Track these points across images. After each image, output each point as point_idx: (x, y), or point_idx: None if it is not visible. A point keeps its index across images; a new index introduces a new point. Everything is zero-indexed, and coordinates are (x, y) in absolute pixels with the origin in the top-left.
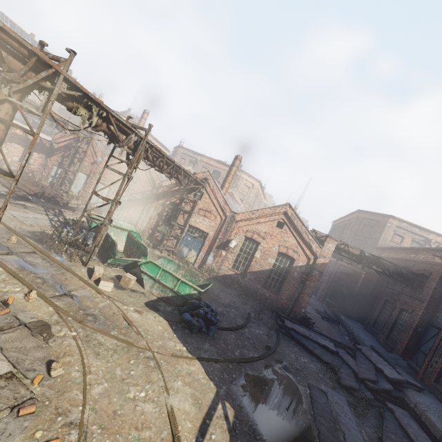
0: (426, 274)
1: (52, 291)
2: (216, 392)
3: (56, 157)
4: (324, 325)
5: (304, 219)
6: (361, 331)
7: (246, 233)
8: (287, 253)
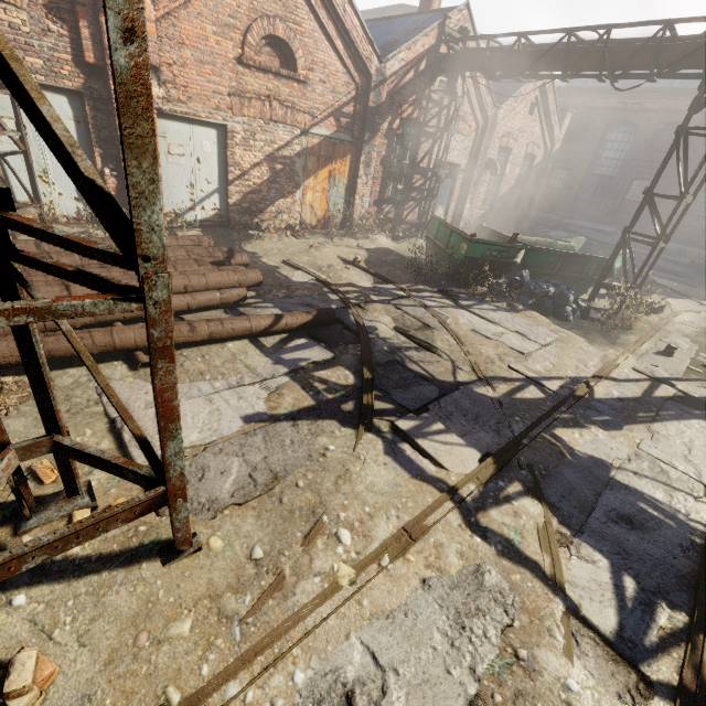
0: (586, 123)
1: None
2: None
3: None
4: None
5: None
6: None
7: (502, 142)
8: (533, 151)
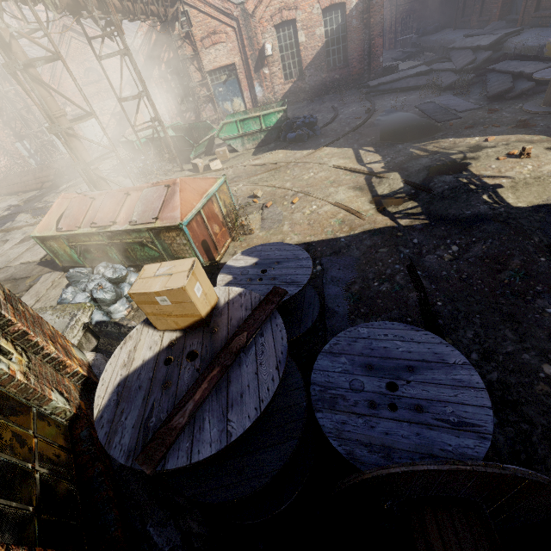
0: None
1: None
2: (352, 149)
3: (1, 132)
4: (409, 65)
5: None
6: (450, 35)
7: (272, 22)
8: (332, 2)
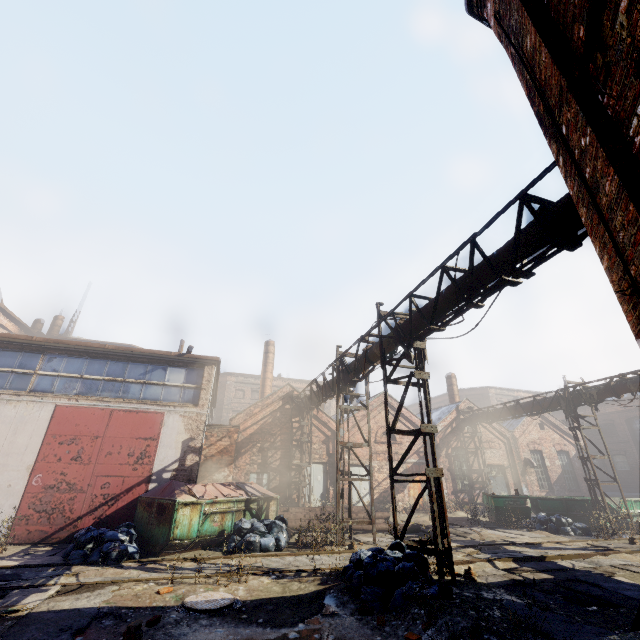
0: (609, 422)
1: None
2: None
3: (247, 456)
4: None
5: None
6: None
7: (529, 447)
8: (562, 448)
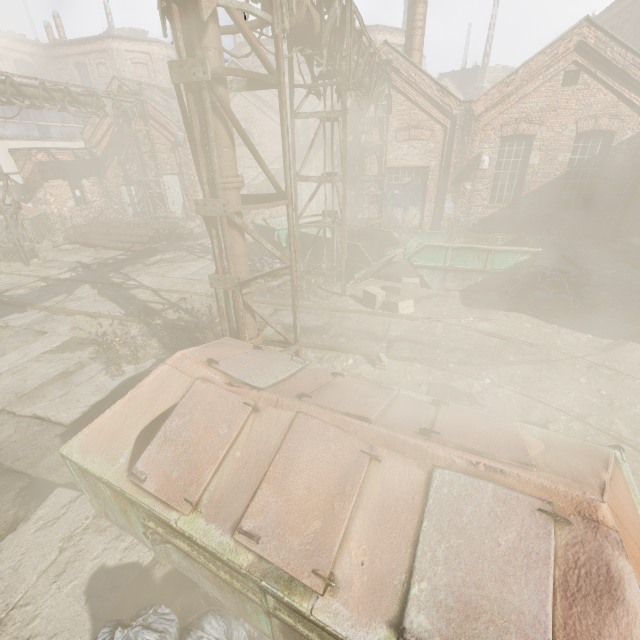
0: None
1: (373, 344)
2: None
3: (111, 171)
4: None
5: (507, 69)
6: None
7: (501, 131)
8: (597, 127)
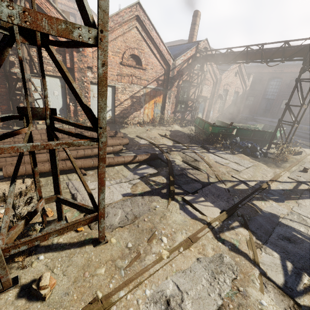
0: (259, 78)
1: None
2: None
3: None
4: None
5: None
6: None
7: (224, 87)
8: (238, 90)
